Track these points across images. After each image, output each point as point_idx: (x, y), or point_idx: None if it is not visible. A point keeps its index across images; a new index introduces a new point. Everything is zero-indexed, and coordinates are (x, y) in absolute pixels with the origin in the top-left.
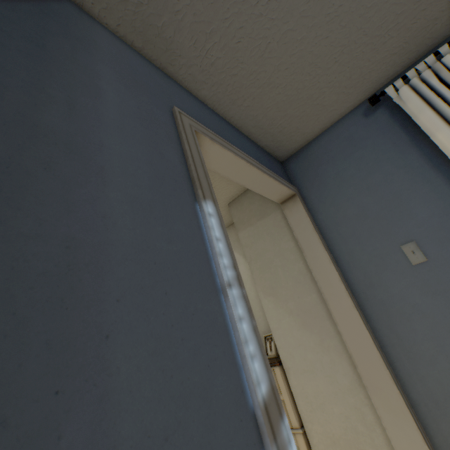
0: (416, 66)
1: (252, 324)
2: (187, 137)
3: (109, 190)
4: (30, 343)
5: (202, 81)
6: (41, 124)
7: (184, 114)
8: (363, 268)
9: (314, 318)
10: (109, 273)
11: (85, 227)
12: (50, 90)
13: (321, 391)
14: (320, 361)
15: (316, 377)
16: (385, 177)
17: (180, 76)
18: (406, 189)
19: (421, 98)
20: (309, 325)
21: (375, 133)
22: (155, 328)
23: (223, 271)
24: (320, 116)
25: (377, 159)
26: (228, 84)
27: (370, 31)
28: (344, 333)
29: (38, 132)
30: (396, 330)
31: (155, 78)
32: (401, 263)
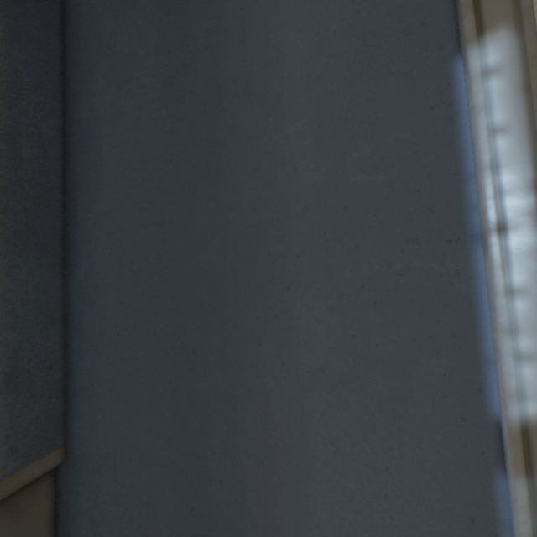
0: None
1: None
2: None
3: (288, 124)
4: (240, 285)
5: None
6: (223, 79)
7: None
8: None
9: None
10: (289, 228)
11: (266, 184)
12: (224, 20)
13: None
14: None
15: None
16: None
17: None
18: None
19: None
20: None
21: None
22: (337, 286)
23: (490, 203)
24: None
25: None
26: None
27: None
28: None
29: (222, 93)
30: None
31: None
32: None
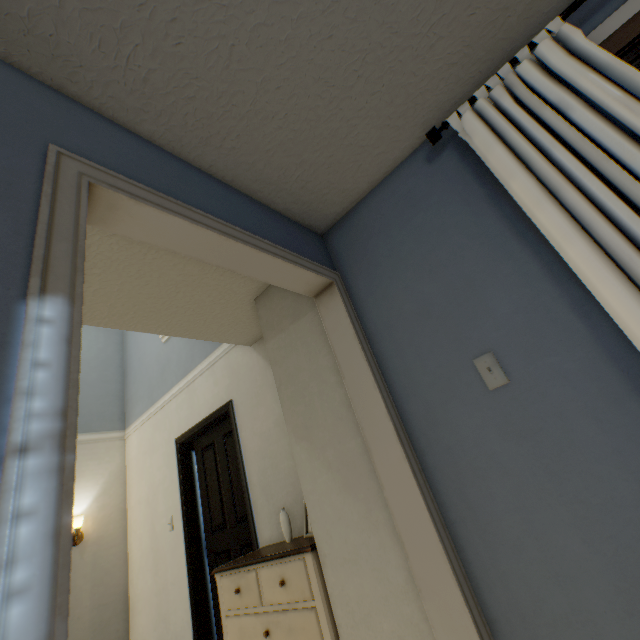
0: (487, 82)
1: (55, 523)
2: (57, 192)
3: None
4: None
5: (137, 108)
6: None
7: (74, 156)
8: (424, 395)
9: (359, 475)
10: None
11: None
12: None
13: (367, 594)
14: (366, 544)
15: (361, 571)
16: (454, 253)
17: (95, 100)
18: (481, 270)
19: (490, 129)
20: (352, 486)
21: (441, 186)
22: None
23: (19, 424)
24: (363, 163)
25: (443, 225)
26: (186, 112)
27: (402, 28)
28: (391, 501)
29: None
30: (468, 496)
31: (30, 100)
32: (474, 387)
